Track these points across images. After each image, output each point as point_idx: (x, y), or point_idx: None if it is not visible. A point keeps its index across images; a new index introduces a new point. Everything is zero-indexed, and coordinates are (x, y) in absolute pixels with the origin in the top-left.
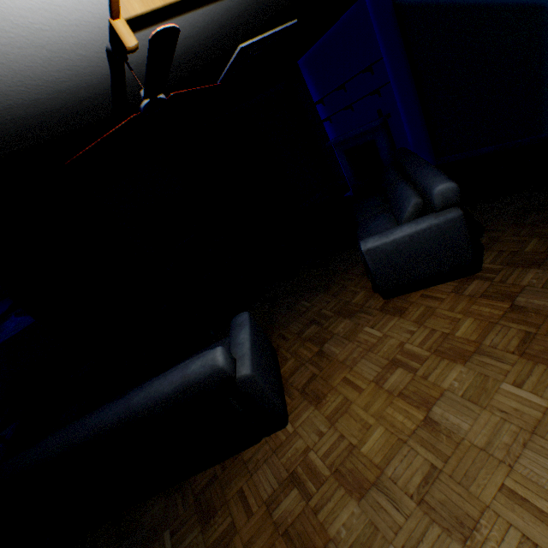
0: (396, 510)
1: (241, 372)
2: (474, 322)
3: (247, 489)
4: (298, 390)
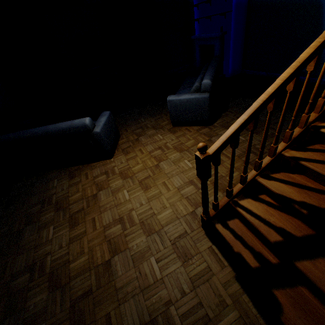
0: (132, 183)
1: (95, 130)
2: (194, 141)
3: (89, 173)
4: (121, 149)
